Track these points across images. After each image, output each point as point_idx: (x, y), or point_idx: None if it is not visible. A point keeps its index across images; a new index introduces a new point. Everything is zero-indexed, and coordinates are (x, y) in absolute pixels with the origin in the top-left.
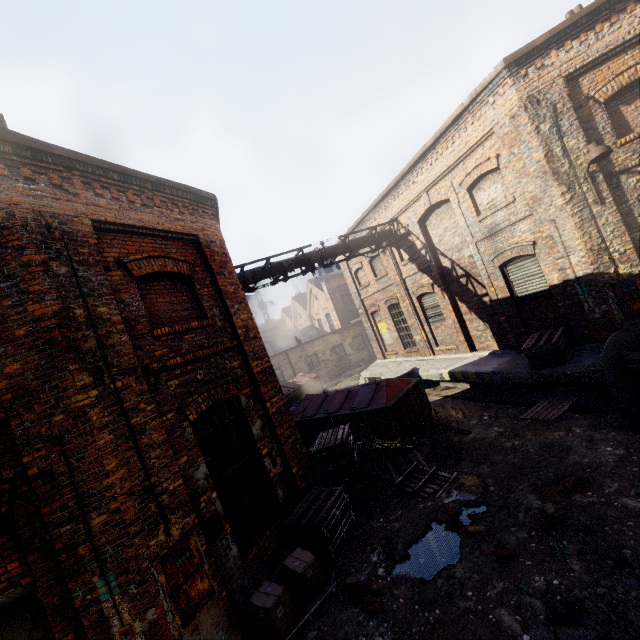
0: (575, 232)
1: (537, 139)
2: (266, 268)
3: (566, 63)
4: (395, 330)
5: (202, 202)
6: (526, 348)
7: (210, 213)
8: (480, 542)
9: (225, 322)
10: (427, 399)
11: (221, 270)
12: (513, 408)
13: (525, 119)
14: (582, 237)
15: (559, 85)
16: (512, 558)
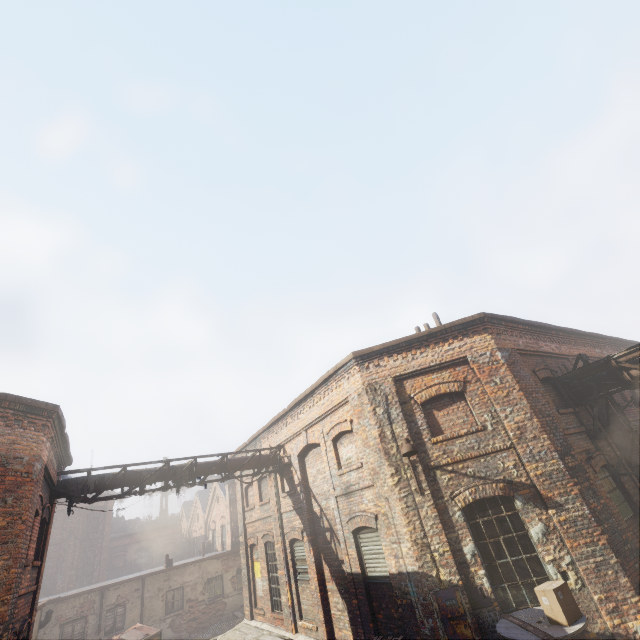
0: (402, 518)
1: (374, 419)
2: (119, 476)
3: (394, 368)
4: (267, 578)
5: (35, 412)
6: None
7: (41, 423)
8: None
9: None
10: None
11: (5, 495)
12: None
13: (366, 400)
14: (408, 525)
15: (390, 382)
16: None
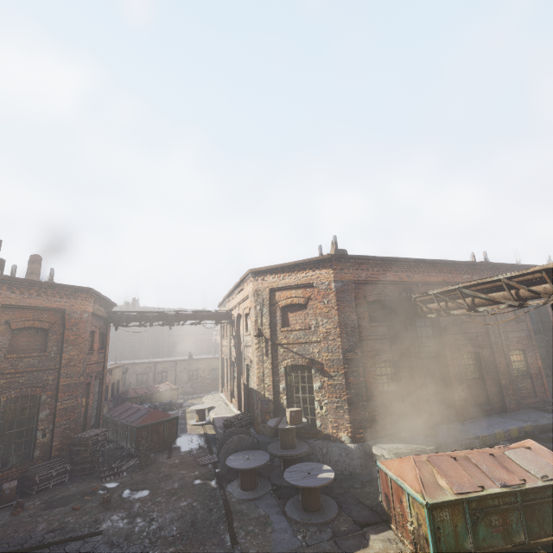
0: (256, 365)
1: (254, 311)
2: (137, 316)
3: (271, 283)
4: (226, 376)
5: (80, 291)
6: (224, 419)
7: (84, 296)
8: (80, 503)
9: (58, 354)
10: (177, 430)
11: (72, 327)
12: (206, 453)
13: (253, 299)
14: (257, 369)
15: (267, 291)
16: (76, 510)
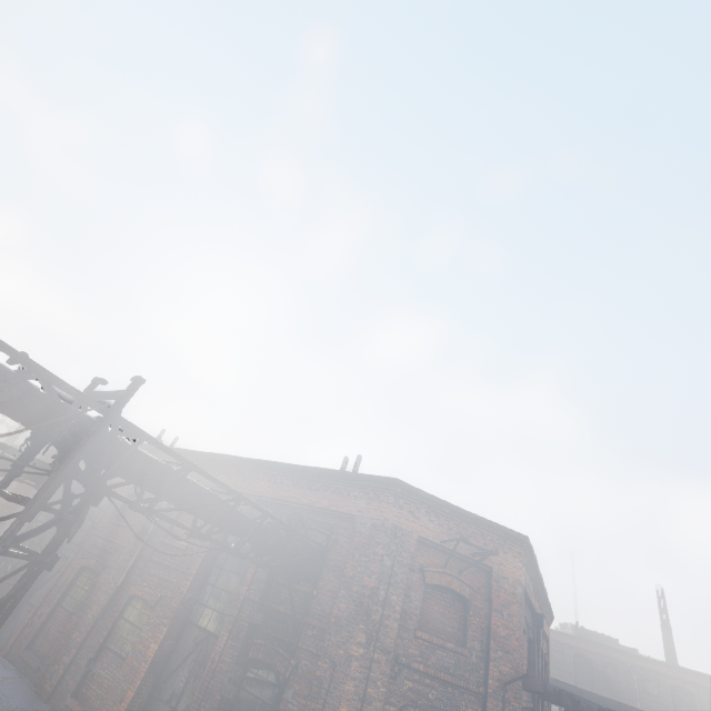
0: None
1: None
2: None
3: None
4: None
5: None
6: None
7: None
8: None
9: None
10: None
11: None
12: None
13: None
14: None
15: None
16: None
